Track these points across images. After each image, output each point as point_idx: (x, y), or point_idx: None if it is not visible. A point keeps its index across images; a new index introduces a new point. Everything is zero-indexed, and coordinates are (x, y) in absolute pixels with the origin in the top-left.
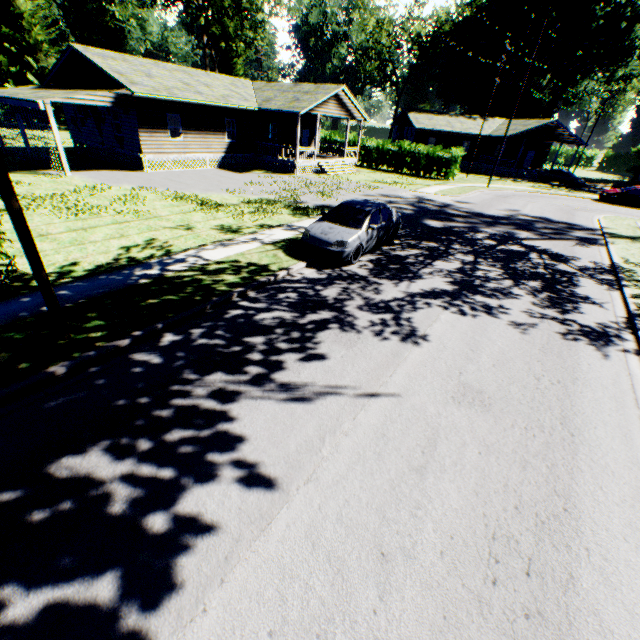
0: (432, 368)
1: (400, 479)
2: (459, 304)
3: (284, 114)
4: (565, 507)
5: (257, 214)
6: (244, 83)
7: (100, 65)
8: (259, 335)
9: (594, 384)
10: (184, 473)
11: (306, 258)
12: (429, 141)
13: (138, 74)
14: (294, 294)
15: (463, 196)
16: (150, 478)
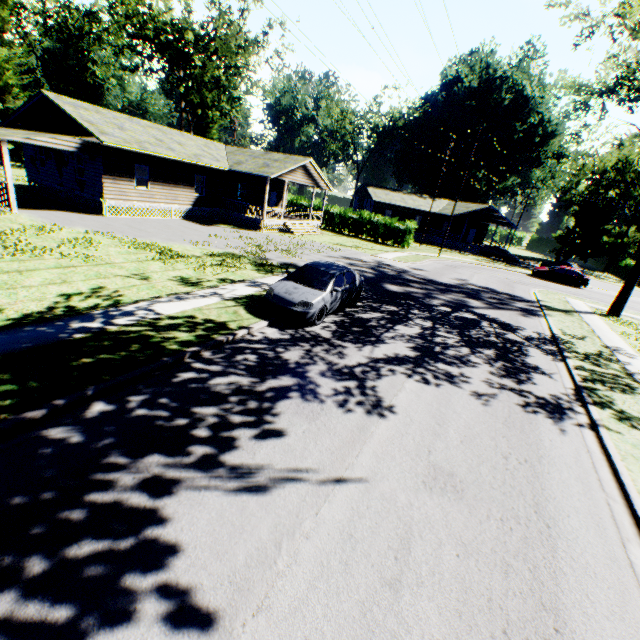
0: (400, 445)
1: (371, 599)
2: (422, 371)
3: (254, 176)
4: (556, 626)
5: (220, 267)
6: (217, 146)
7: (70, 113)
8: (211, 404)
9: (559, 463)
10: (89, 610)
11: (268, 316)
12: (386, 212)
13: (110, 125)
14: (254, 356)
15: (418, 263)
16: (36, 622)
